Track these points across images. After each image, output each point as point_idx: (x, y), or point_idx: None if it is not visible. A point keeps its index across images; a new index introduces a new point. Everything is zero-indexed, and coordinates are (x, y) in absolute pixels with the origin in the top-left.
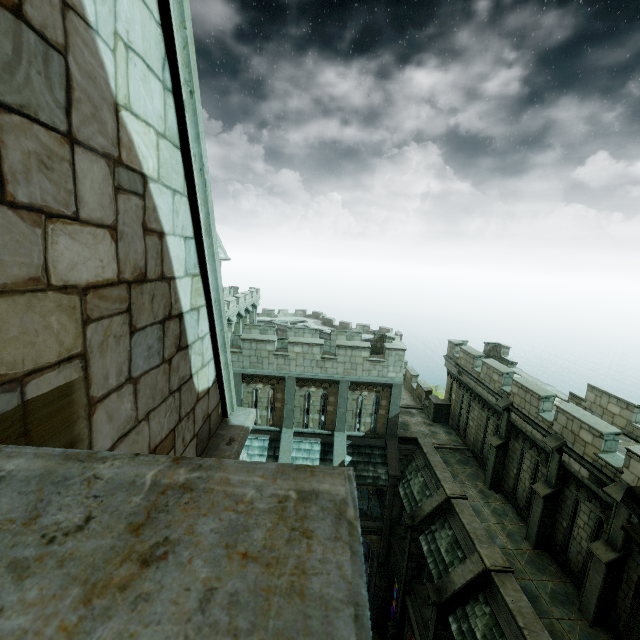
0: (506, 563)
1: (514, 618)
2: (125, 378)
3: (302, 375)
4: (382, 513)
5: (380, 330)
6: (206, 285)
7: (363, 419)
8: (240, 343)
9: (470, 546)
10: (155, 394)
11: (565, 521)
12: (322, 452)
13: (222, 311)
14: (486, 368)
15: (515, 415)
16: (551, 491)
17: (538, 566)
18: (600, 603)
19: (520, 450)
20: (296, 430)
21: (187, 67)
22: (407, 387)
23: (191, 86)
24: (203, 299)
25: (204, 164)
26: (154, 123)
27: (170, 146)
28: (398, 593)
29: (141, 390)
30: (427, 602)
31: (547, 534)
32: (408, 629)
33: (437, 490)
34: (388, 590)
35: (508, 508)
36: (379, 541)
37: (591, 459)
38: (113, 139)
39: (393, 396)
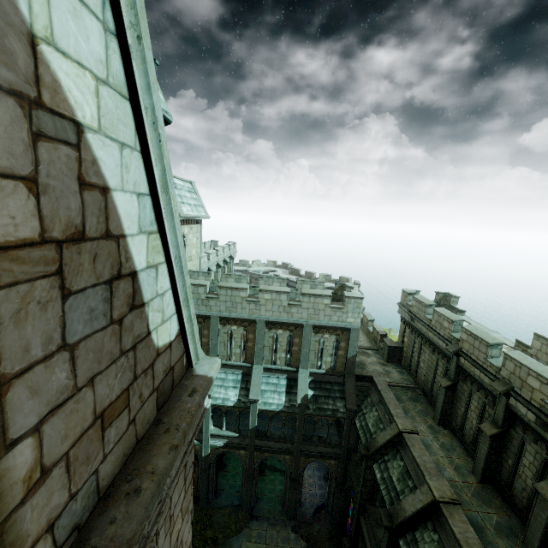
0: (454, 495)
1: (461, 547)
2: (57, 346)
3: (271, 319)
4: (340, 441)
5: (340, 279)
6: (165, 242)
7: (324, 358)
8: (218, 290)
9: (420, 477)
10: (101, 357)
11: (511, 459)
12: (288, 386)
13: (183, 267)
14: (437, 316)
15: (464, 359)
16: (498, 431)
17: (484, 499)
18: (544, 539)
19: (468, 391)
20: (265, 366)
21: (132, 8)
22: (364, 330)
23: (138, 30)
24: (162, 256)
25: (157, 117)
26: (91, 66)
27: (115, 95)
28: (353, 512)
29: (81, 356)
30: (379, 523)
31: (493, 470)
32: (362, 545)
33: (390, 424)
34: (344, 508)
35: (455, 443)
36: (337, 465)
37: (538, 404)
38: (28, 76)
39: (351, 339)
